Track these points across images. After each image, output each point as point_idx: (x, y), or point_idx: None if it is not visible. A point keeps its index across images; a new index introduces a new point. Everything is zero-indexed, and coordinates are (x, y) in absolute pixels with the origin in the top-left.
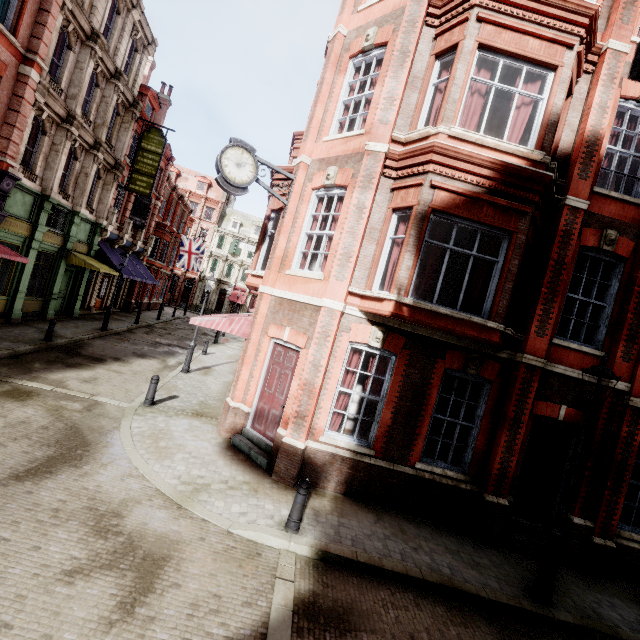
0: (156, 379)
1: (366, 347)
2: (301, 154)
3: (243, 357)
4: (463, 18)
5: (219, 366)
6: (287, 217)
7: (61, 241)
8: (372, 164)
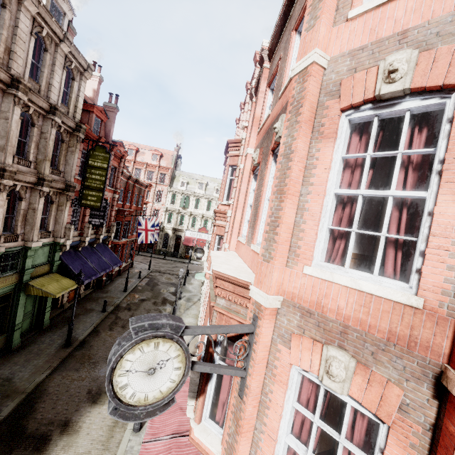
0: None
1: None
2: (262, 285)
3: None
4: None
5: None
6: (248, 406)
7: (16, 277)
8: None
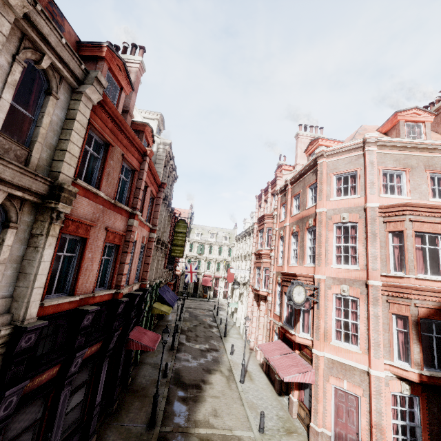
0: (263, 414)
1: (399, 393)
2: (319, 273)
3: (316, 396)
4: (402, 220)
5: (249, 365)
6: (322, 310)
7: (149, 302)
8: (375, 292)
